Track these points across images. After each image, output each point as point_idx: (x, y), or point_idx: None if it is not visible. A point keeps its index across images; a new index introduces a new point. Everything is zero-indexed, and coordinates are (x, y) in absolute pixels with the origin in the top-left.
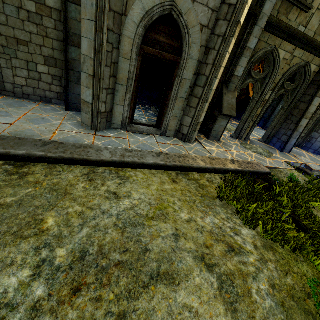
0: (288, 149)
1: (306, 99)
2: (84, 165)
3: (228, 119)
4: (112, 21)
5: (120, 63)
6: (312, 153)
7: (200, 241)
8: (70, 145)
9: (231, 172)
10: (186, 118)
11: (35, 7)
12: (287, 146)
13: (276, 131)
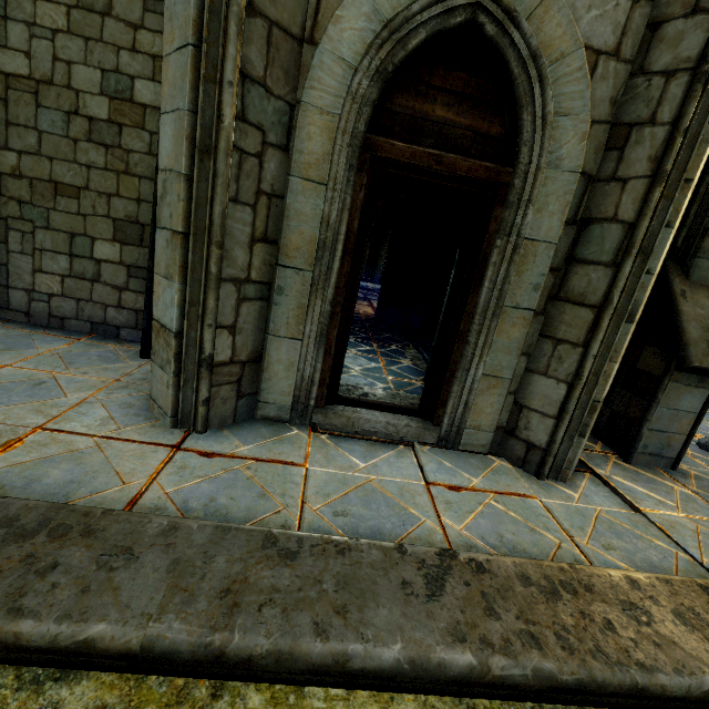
0: None
1: None
2: None
3: None
4: (262, 53)
5: (293, 196)
6: None
7: None
8: None
9: None
10: (541, 384)
11: (108, 109)
12: None
13: None
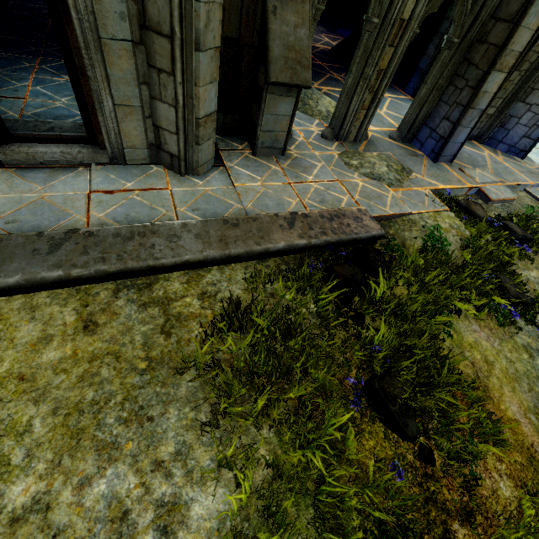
0: (450, 154)
1: (510, 8)
2: None
3: (296, 95)
4: None
5: None
6: (504, 153)
7: None
8: None
9: (279, 253)
10: (162, 109)
11: None
12: (447, 147)
13: (429, 110)
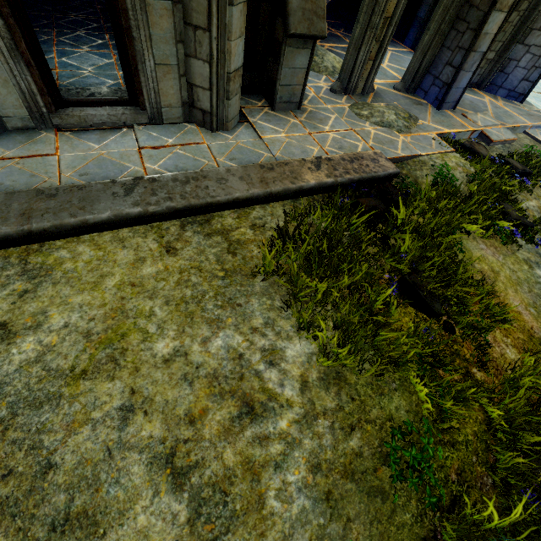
0: (453, 101)
1: None
2: None
3: (311, 47)
4: None
5: None
6: (504, 99)
7: (179, 410)
8: None
9: (311, 191)
10: (196, 66)
11: None
12: (450, 93)
13: (432, 57)
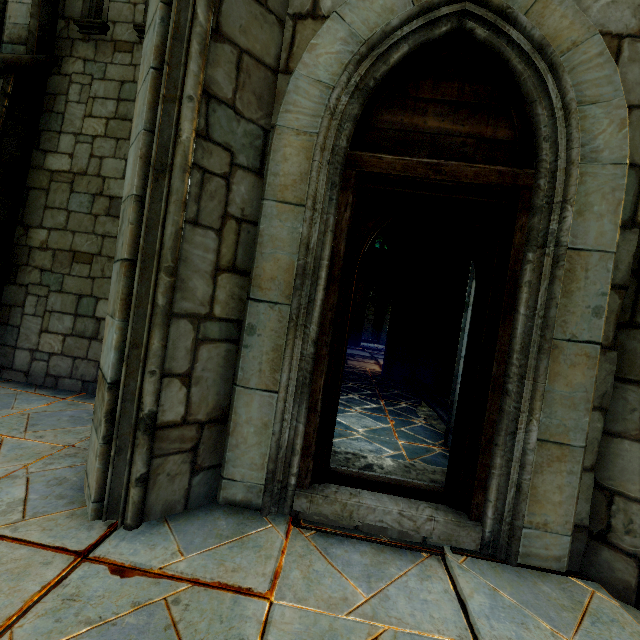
0: None
1: None
2: None
3: None
4: (231, 76)
5: (267, 221)
6: None
7: None
8: None
9: None
10: (639, 456)
11: None
12: None
13: None
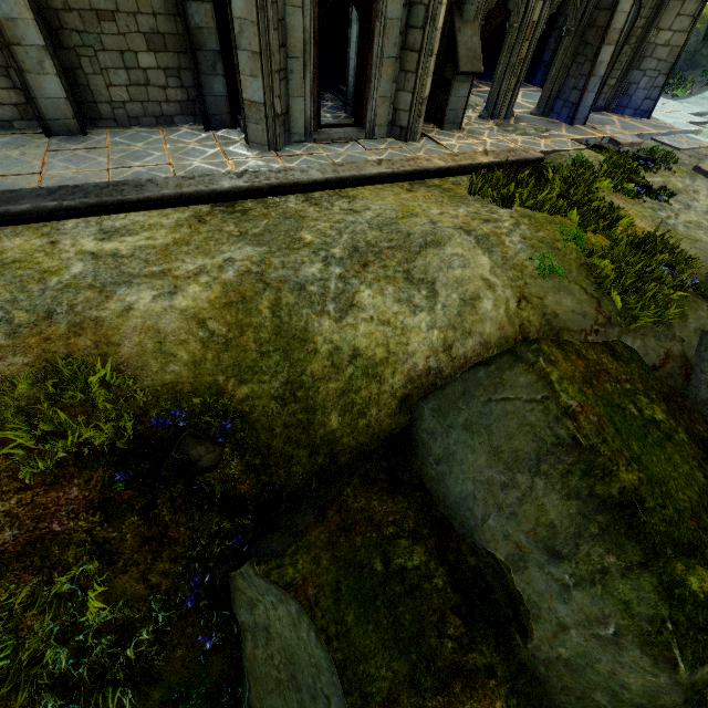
0: (582, 118)
1: (607, 1)
2: (294, 194)
3: (471, 81)
4: None
5: (289, 17)
6: (631, 117)
7: (456, 221)
8: (266, 171)
9: (485, 168)
10: (403, 96)
11: None
12: (579, 111)
13: (560, 85)
